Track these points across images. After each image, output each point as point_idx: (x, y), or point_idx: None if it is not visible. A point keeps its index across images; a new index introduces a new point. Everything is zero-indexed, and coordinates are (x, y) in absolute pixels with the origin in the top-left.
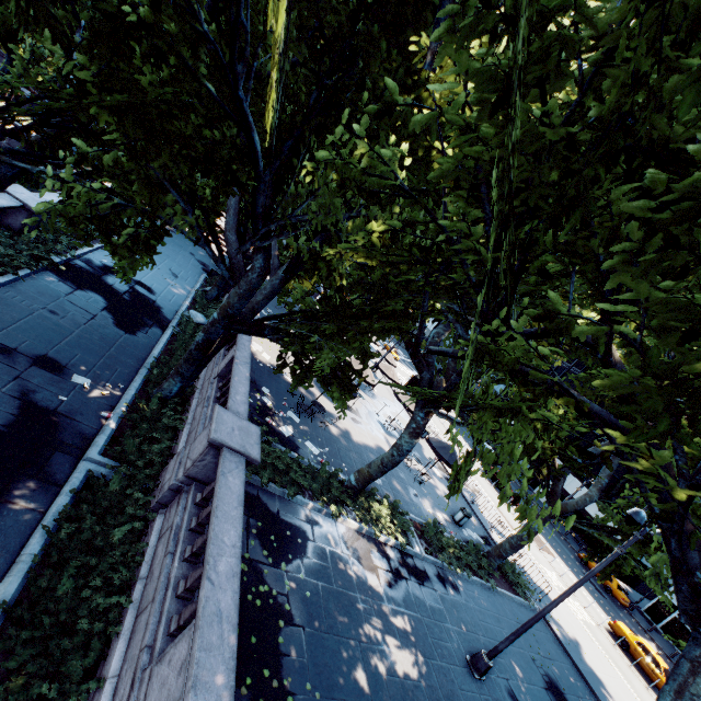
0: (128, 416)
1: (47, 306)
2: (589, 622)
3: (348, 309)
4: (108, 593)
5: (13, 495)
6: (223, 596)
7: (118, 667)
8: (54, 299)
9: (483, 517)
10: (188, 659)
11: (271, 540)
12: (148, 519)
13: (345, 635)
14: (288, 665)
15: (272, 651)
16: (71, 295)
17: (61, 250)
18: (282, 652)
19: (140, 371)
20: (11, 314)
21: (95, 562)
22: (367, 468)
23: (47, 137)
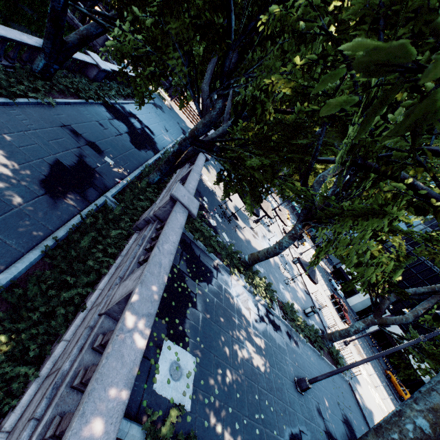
0: (129, 184)
1: (99, 121)
2: (383, 408)
3: (268, 142)
4: (104, 256)
5: (68, 197)
6: (164, 258)
7: (103, 286)
8: (103, 119)
9: (324, 320)
10: (140, 275)
11: (192, 266)
12: (129, 235)
13: (224, 329)
14: (189, 324)
15: (182, 313)
16: (111, 120)
17: (111, 96)
18: (187, 317)
19: (139, 168)
20: (81, 118)
21: (101, 240)
22: (257, 253)
23: (118, 2)
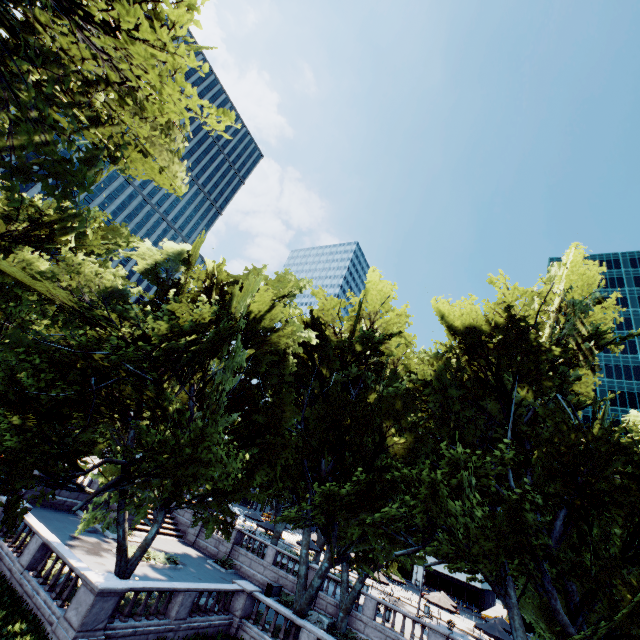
0: None
1: None
2: None
3: None
4: None
5: None
6: None
7: None
8: None
9: None
10: None
11: None
12: None
13: None
14: None
15: None
16: None
17: None
18: None
19: None
20: None
21: None
22: None
23: None
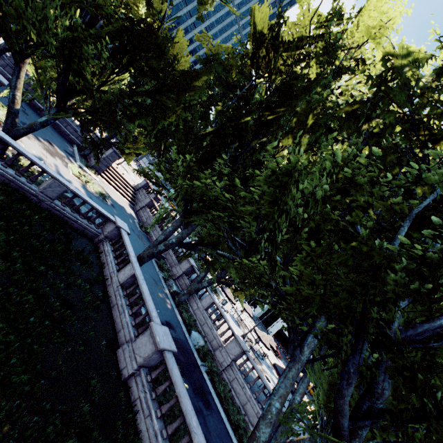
0: None
1: None
2: None
3: None
4: None
5: None
6: None
7: None
8: None
9: None
10: None
11: None
12: None
13: None
14: None
15: None
16: None
17: None
18: None
19: None
20: None
21: None
22: None
23: None
